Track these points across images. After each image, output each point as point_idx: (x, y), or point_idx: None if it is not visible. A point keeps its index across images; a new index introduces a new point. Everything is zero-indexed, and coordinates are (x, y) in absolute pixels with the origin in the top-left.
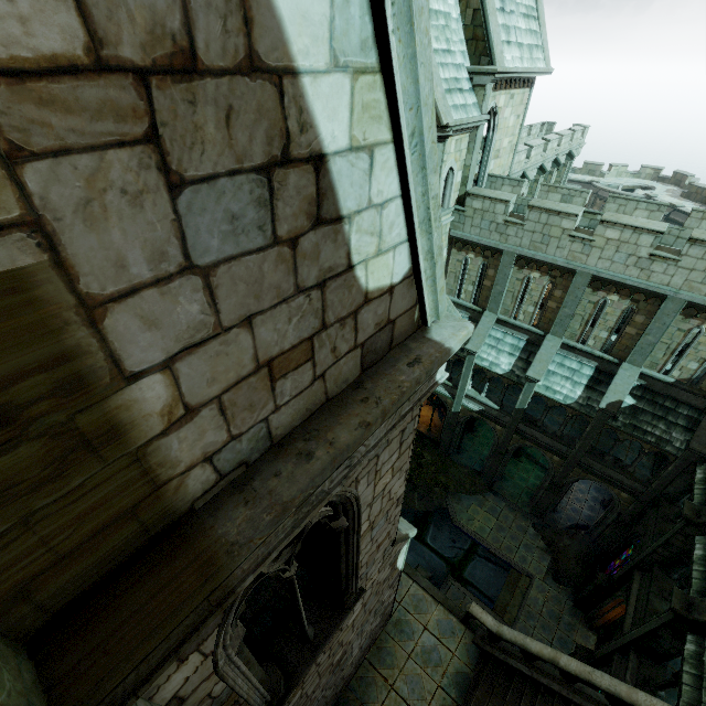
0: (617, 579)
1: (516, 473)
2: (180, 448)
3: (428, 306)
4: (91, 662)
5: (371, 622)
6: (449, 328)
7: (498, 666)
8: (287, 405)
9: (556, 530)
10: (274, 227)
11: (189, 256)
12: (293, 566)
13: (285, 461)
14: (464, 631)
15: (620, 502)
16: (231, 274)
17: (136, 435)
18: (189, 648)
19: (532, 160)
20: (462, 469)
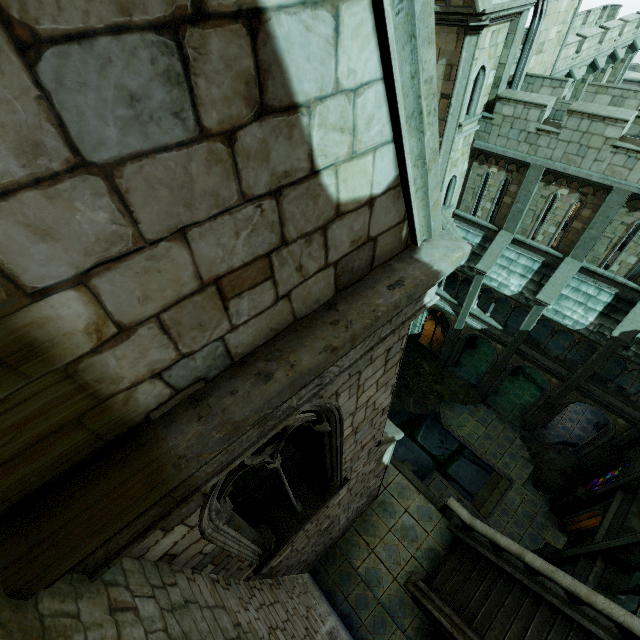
0: (597, 495)
1: (511, 390)
2: (119, 365)
3: (418, 222)
4: (41, 550)
5: (357, 501)
6: (442, 248)
7: (467, 550)
8: (246, 325)
9: (543, 444)
10: (197, 115)
11: (77, 150)
12: (278, 459)
13: (243, 380)
14: (441, 518)
15: (615, 427)
16: (144, 175)
17: (60, 352)
18: (172, 522)
19: (582, 55)
20: (458, 381)
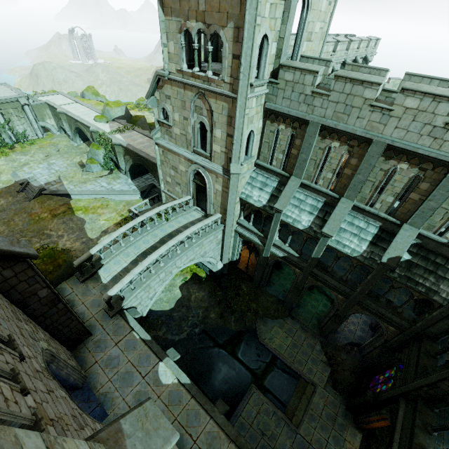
0: (383, 400)
1: (309, 302)
2: None
3: None
4: None
5: None
6: None
7: None
8: None
9: (336, 347)
10: None
11: None
12: None
13: None
14: None
15: (387, 333)
16: None
17: None
18: None
19: (337, 54)
20: (269, 298)
